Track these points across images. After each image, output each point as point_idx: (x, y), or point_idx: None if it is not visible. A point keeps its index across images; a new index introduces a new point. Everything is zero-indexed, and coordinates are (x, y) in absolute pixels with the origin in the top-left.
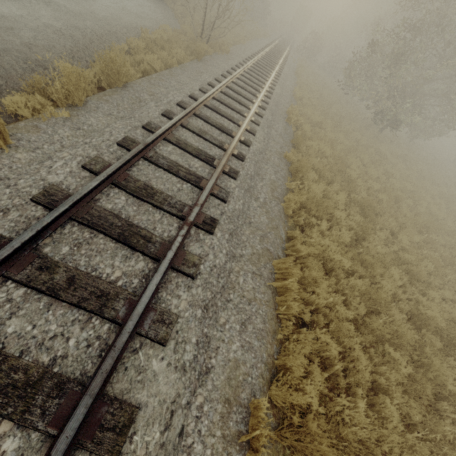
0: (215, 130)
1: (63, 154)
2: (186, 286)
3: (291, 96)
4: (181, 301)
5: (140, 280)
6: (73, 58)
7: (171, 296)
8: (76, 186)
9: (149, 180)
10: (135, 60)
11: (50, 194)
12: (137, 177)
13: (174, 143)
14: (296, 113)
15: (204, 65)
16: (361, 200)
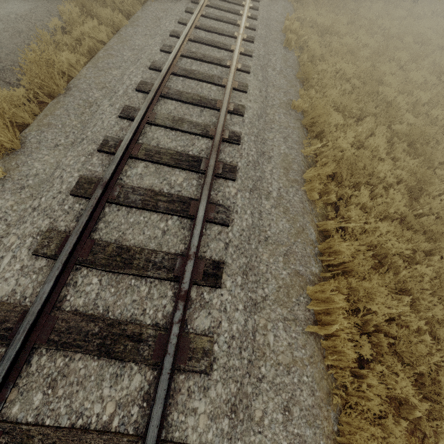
0: (193, 109)
1: (10, 240)
2: (200, 389)
3: None
4: (198, 418)
5: (139, 407)
6: (3, 70)
7: (184, 414)
8: (33, 288)
9: (122, 235)
10: (74, 39)
11: (0, 321)
12: (106, 238)
13: (143, 159)
14: (295, 28)
15: (160, 4)
16: (408, 132)
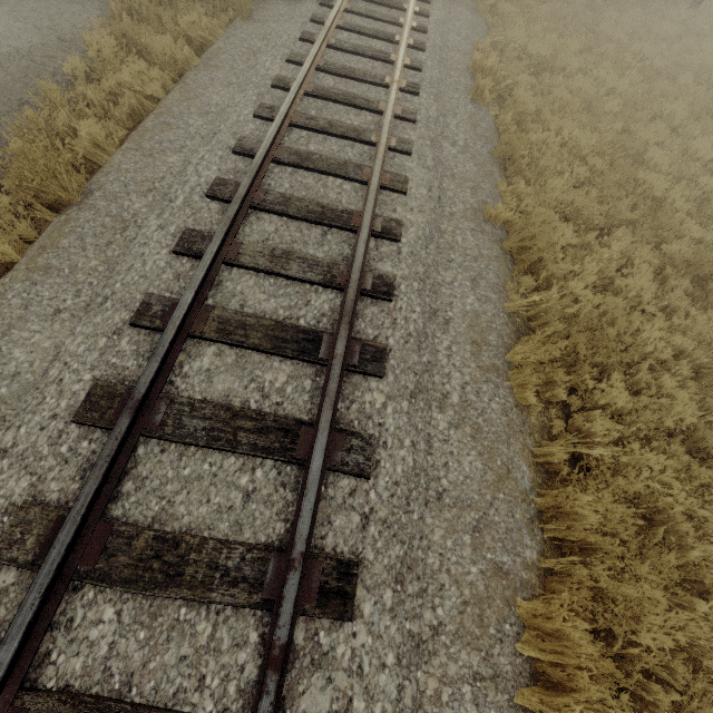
0: (309, 231)
1: None
2: None
3: (471, 10)
4: None
5: None
6: None
7: None
8: None
9: (167, 507)
10: (105, 93)
11: None
12: (136, 514)
13: (213, 339)
14: (490, 65)
15: (257, 26)
16: (693, 259)
